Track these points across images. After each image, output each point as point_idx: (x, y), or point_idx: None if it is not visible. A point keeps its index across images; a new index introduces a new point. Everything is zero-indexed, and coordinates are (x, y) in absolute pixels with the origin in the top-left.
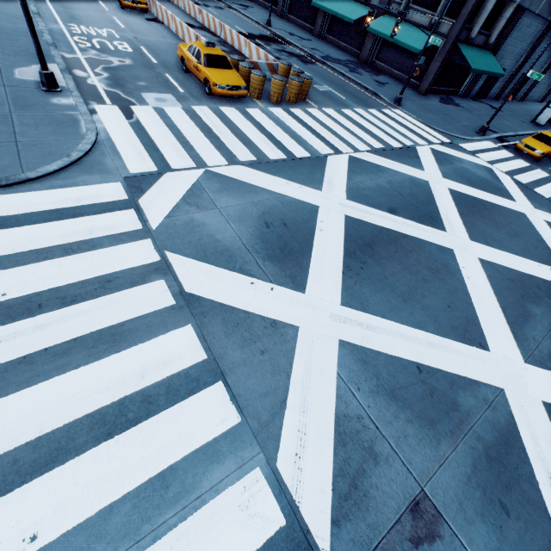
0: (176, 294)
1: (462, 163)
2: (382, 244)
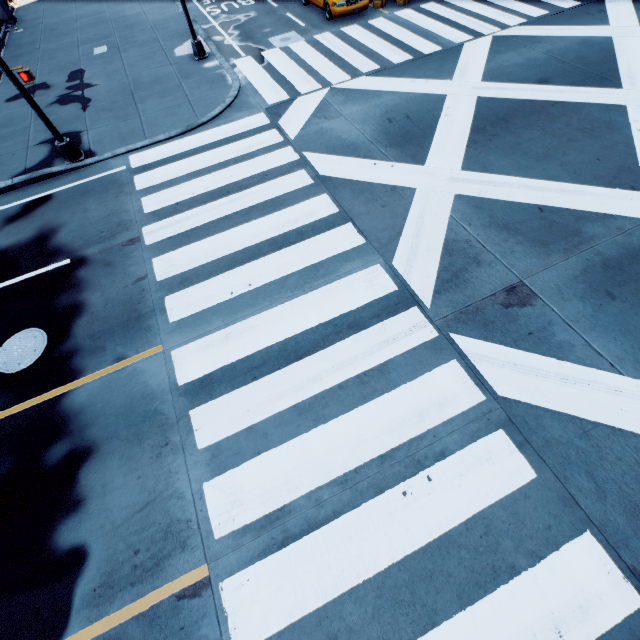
0: (313, 178)
1: None
2: (521, 116)
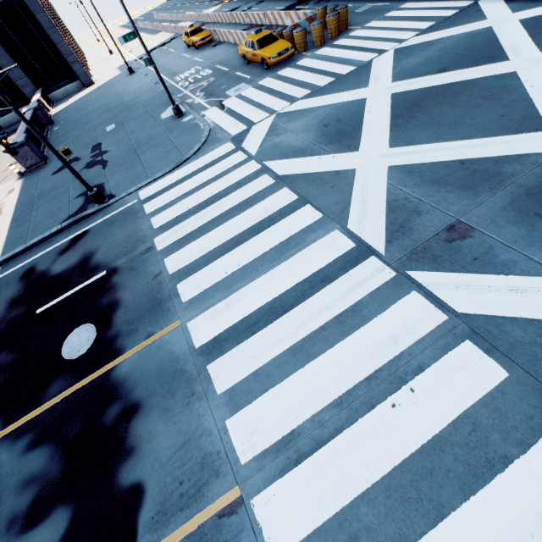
0: (274, 178)
1: None
2: (429, 99)
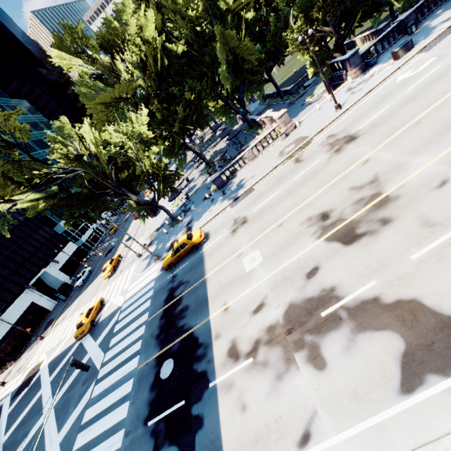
0: None
1: None
2: None
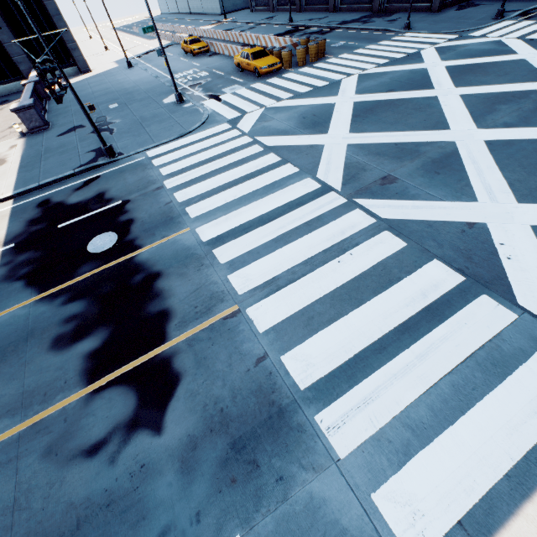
0: (263, 148)
1: (467, 46)
2: (379, 107)
